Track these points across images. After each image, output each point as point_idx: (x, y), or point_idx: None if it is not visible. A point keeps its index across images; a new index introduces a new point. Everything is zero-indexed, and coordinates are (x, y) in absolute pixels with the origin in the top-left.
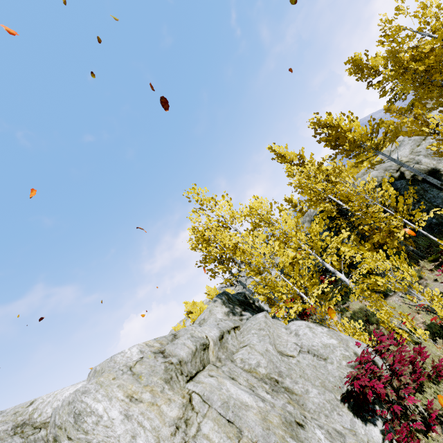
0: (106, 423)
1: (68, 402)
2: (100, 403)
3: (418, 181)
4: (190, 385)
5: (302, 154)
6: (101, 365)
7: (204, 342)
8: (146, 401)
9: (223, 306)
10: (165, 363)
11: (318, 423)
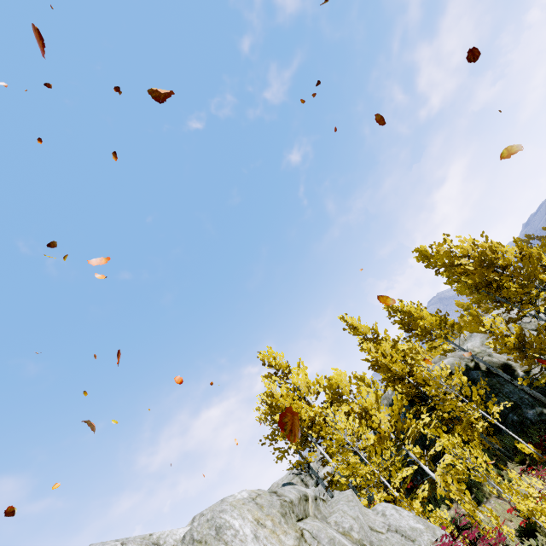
0: (241, 537)
1: (207, 519)
2: (236, 520)
3: (493, 373)
4: (301, 523)
5: (376, 328)
6: (209, 508)
7: (305, 494)
8: (268, 528)
9: None
10: (280, 500)
11: None
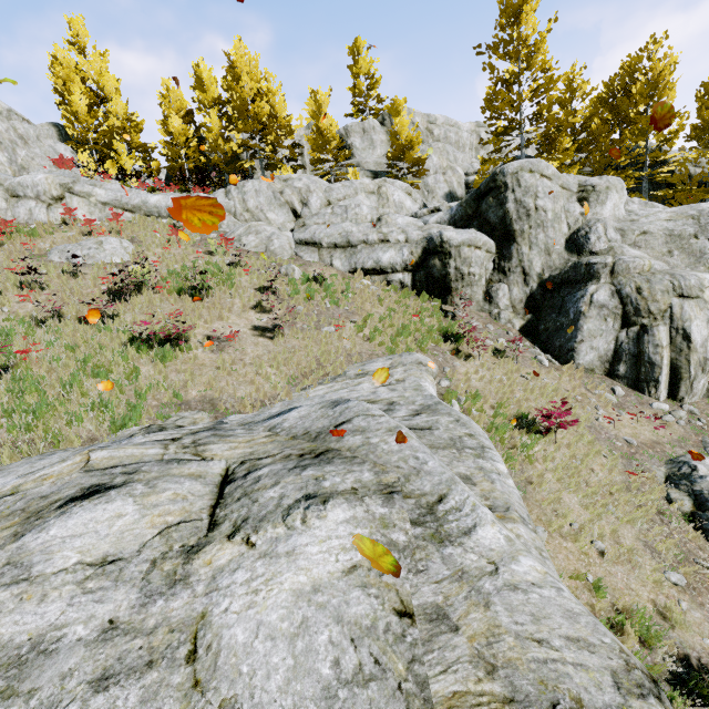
0: None
1: None
2: None
3: None
4: None
5: None
6: None
7: None
8: None
9: (58, 133)
10: None
11: (28, 152)
